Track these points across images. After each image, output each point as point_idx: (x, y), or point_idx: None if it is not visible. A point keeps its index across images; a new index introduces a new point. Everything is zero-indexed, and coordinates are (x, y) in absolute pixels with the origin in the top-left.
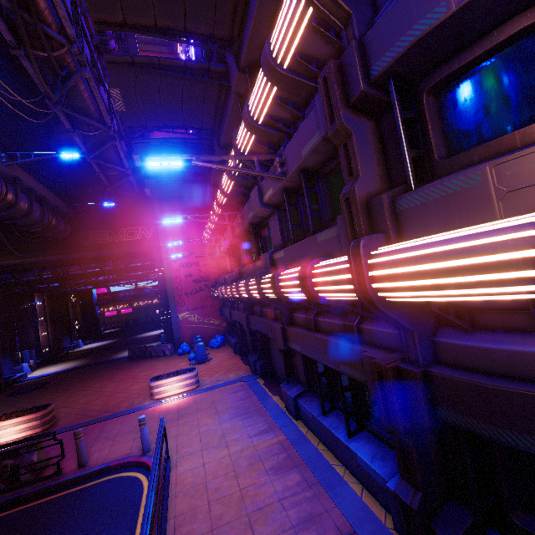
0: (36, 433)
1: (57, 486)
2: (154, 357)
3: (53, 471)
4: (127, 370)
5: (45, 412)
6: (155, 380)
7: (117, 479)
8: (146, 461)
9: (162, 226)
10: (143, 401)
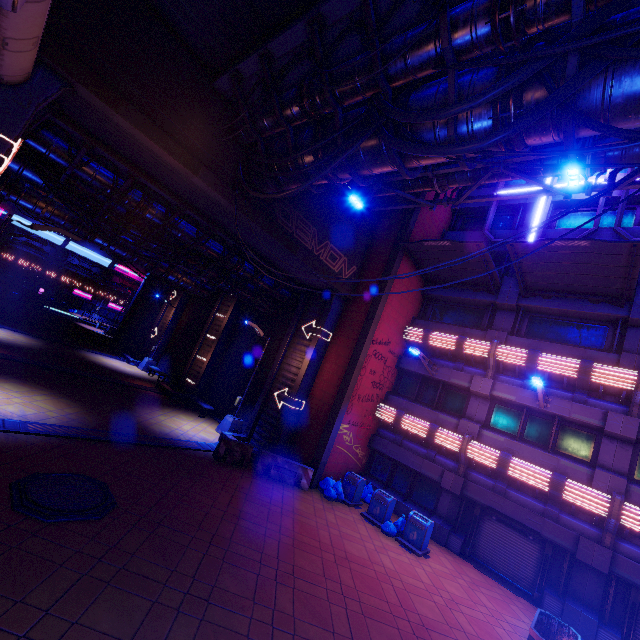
0: None
1: None
2: (273, 479)
3: None
4: (288, 516)
5: None
6: None
7: None
8: None
9: (391, 285)
10: None
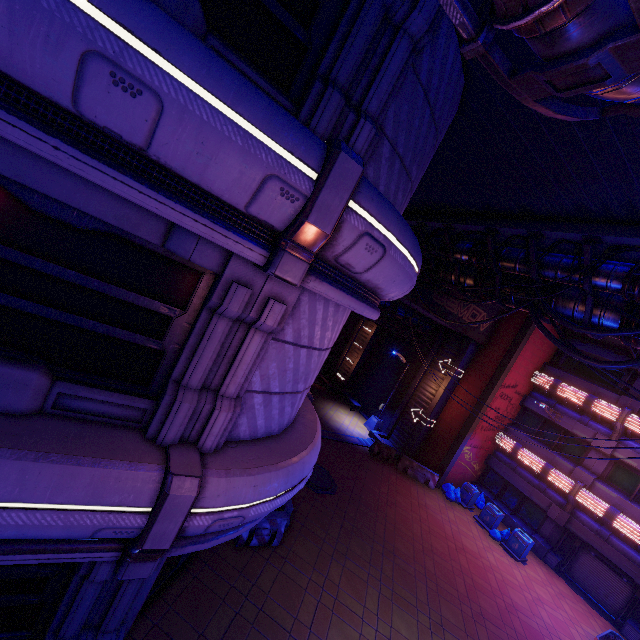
0: None
1: None
2: (409, 476)
3: None
4: (423, 509)
5: None
6: None
7: None
8: None
9: (525, 342)
10: None
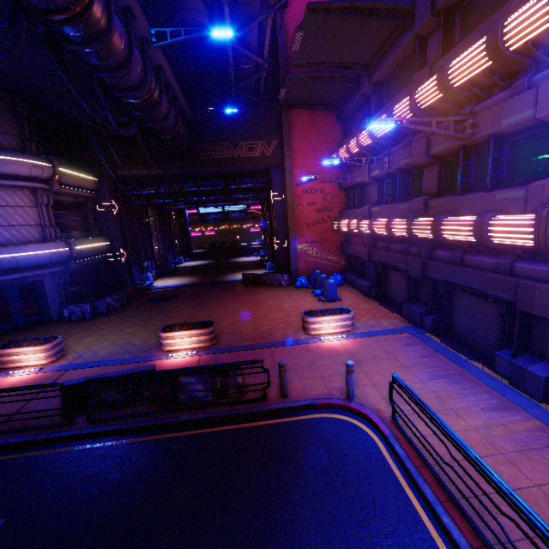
0: (205, 346)
1: (269, 411)
2: (268, 285)
3: (254, 394)
4: (250, 295)
5: (212, 329)
6: (309, 316)
7: (331, 420)
8: (359, 408)
9: (289, 140)
10: (296, 334)
